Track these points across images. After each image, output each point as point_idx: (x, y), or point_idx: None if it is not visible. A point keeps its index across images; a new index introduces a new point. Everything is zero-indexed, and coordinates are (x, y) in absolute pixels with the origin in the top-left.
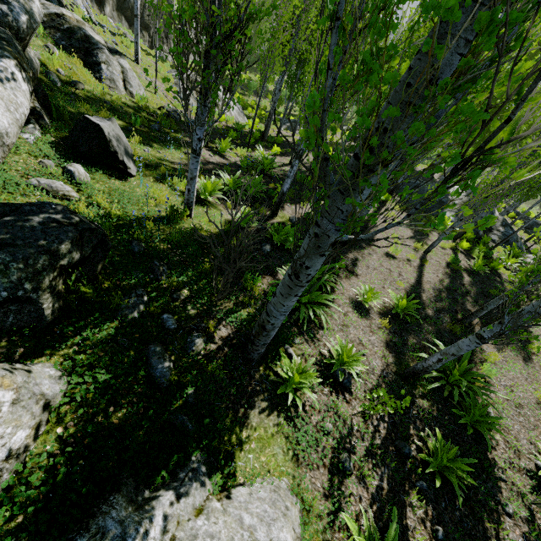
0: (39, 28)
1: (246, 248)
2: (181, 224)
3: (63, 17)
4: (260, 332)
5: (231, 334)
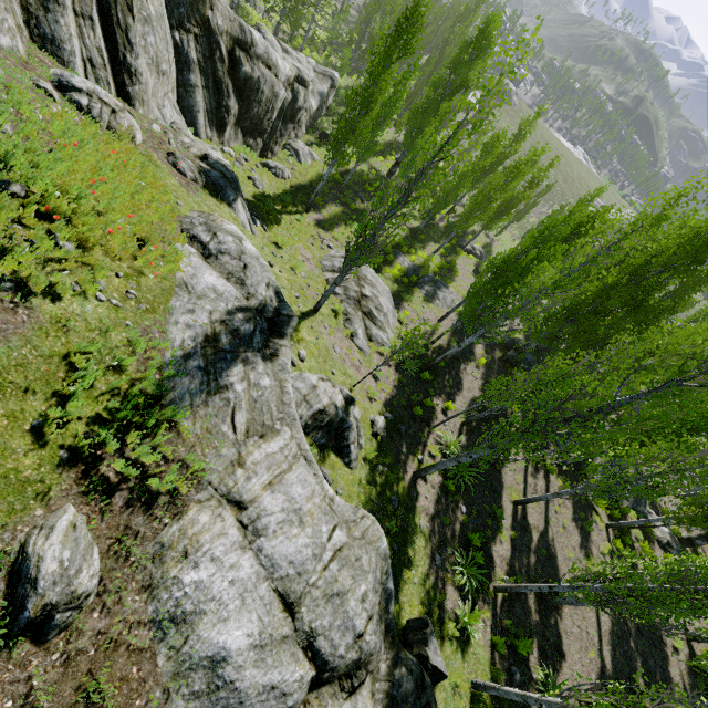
0: (312, 449)
1: None
2: None
3: (325, 410)
4: None
5: None
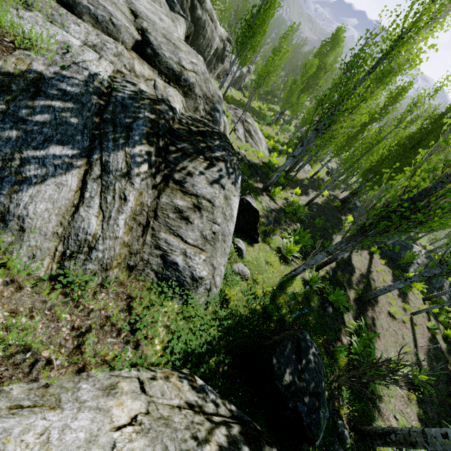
0: None
1: (393, 368)
2: (287, 289)
3: None
4: (405, 445)
5: (348, 415)
